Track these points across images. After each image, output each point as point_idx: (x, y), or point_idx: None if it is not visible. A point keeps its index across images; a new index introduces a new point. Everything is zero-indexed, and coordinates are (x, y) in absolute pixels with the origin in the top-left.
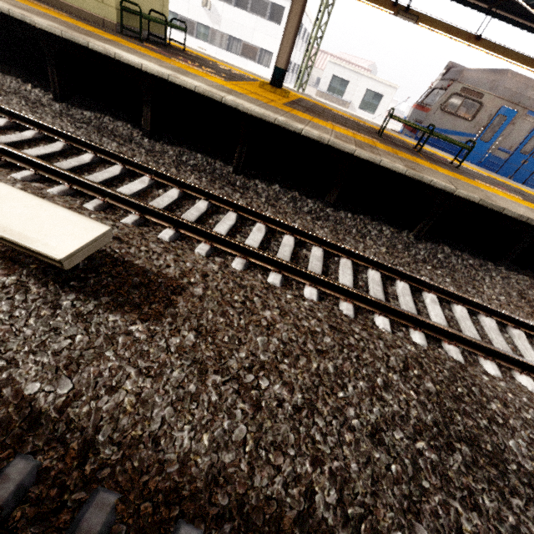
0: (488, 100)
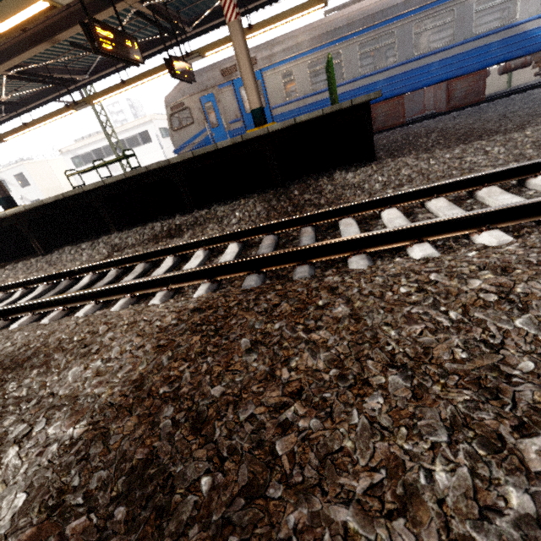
0: (188, 102)
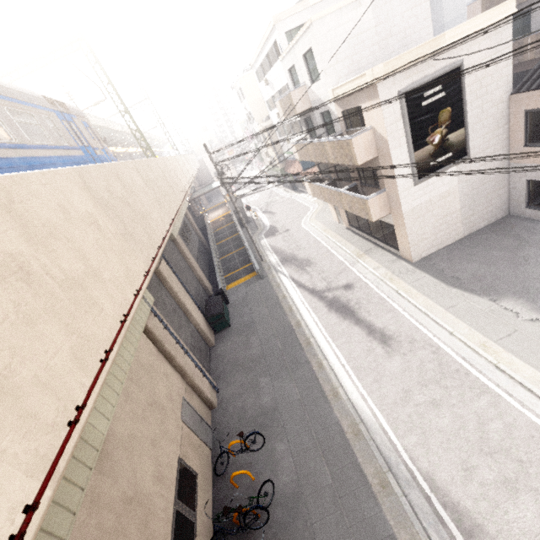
0: None
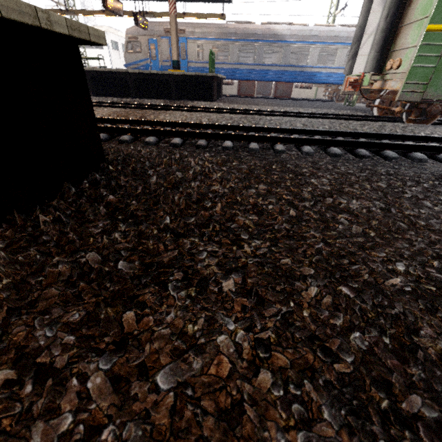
0: (140, 39)
